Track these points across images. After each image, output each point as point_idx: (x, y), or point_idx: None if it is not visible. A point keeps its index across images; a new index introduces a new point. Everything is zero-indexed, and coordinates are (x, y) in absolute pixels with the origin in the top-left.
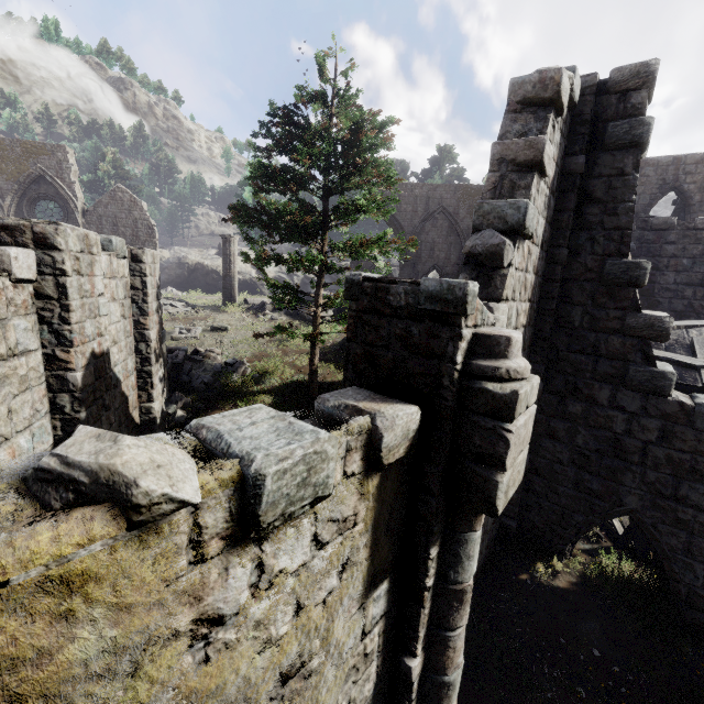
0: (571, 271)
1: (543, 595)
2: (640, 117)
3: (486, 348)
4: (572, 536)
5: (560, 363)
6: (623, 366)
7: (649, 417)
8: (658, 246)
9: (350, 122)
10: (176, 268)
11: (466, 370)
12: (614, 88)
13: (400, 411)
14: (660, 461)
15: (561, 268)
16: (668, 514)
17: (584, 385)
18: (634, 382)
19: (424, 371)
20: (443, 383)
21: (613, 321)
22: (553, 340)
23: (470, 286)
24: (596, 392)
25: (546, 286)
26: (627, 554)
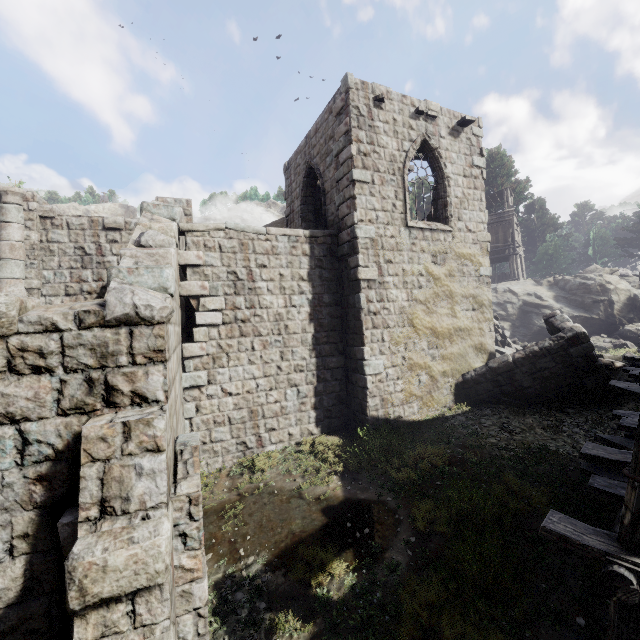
0: None
1: None
2: None
3: None
4: None
5: None
6: None
7: None
8: None
9: None
10: None
11: None
12: None
13: None
14: None
15: None
16: None
17: None
18: None
19: None
20: None
21: None
22: None
23: None
24: None
25: None
26: None
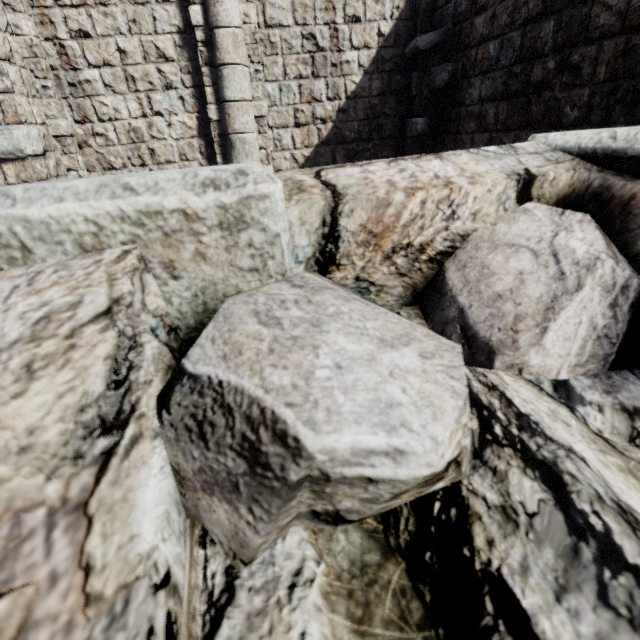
0: None
1: None
2: None
3: None
4: None
5: None
6: None
7: None
8: (468, 25)
9: None
10: None
11: None
12: None
13: None
14: None
15: None
16: None
17: None
18: None
19: None
20: None
21: None
22: None
23: None
24: None
25: None
26: None
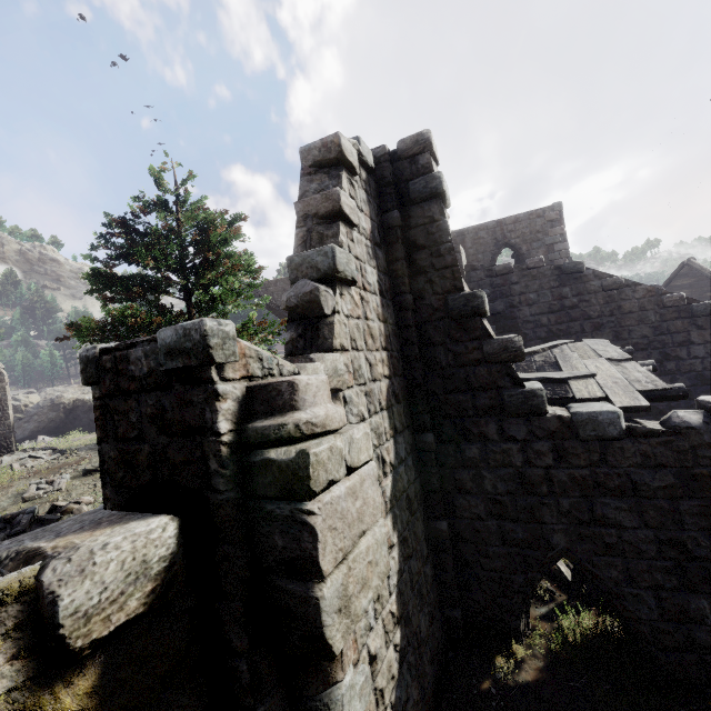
0: (422, 314)
1: (514, 704)
2: (431, 173)
3: (265, 402)
4: (521, 604)
5: (443, 407)
6: (497, 395)
7: (539, 440)
8: (507, 288)
9: (198, 225)
10: (48, 412)
11: (244, 439)
12: (403, 155)
13: (120, 535)
14: (566, 484)
15: (411, 313)
16: (596, 542)
17: (472, 424)
18: (512, 407)
19: (186, 457)
20: (211, 467)
21: (473, 353)
22: (429, 385)
23: (208, 324)
24: (484, 428)
25: (403, 333)
26: (584, 603)
